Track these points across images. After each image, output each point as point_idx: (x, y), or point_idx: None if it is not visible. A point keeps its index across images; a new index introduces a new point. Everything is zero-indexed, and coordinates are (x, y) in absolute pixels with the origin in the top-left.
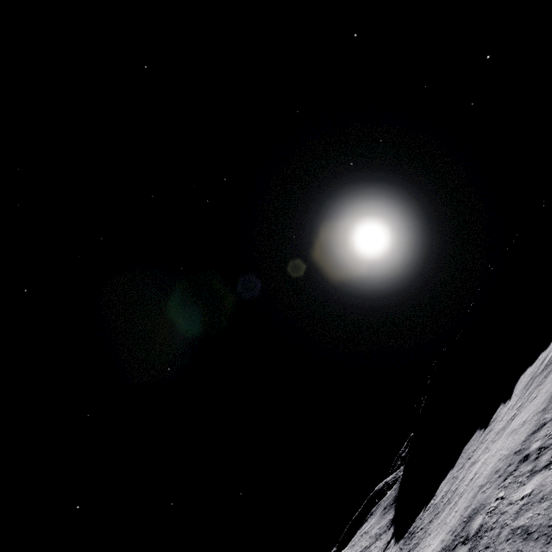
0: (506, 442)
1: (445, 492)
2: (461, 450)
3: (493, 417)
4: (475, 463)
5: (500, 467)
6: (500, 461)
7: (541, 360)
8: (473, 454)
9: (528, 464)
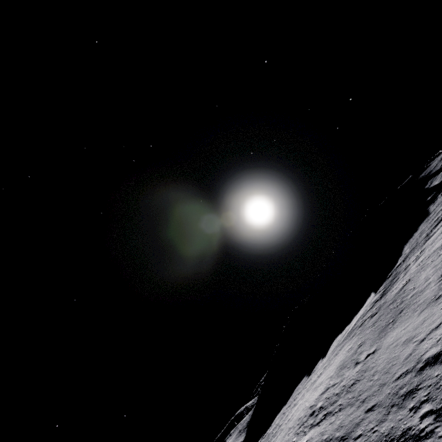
0: (310, 395)
1: (276, 424)
2: (293, 390)
3: (314, 369)
4: (295, 405)
5: (301, 416)
6: (303, 411)
7: (345, 332)
8: (297, 396)
9: (312, 418)
